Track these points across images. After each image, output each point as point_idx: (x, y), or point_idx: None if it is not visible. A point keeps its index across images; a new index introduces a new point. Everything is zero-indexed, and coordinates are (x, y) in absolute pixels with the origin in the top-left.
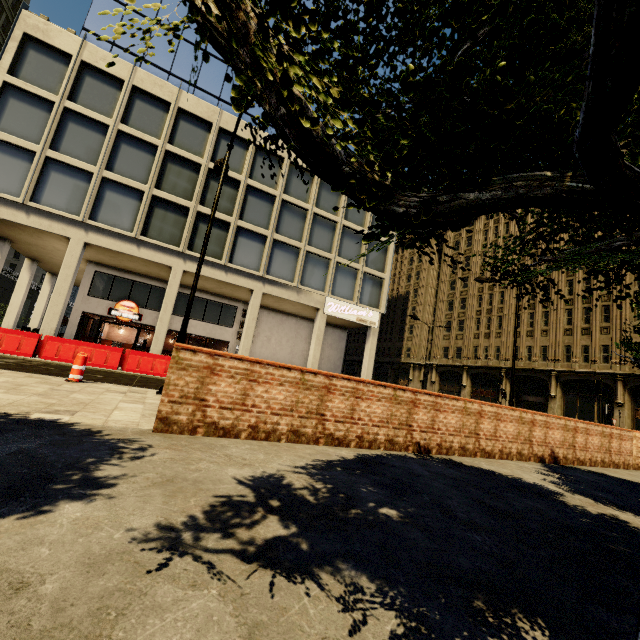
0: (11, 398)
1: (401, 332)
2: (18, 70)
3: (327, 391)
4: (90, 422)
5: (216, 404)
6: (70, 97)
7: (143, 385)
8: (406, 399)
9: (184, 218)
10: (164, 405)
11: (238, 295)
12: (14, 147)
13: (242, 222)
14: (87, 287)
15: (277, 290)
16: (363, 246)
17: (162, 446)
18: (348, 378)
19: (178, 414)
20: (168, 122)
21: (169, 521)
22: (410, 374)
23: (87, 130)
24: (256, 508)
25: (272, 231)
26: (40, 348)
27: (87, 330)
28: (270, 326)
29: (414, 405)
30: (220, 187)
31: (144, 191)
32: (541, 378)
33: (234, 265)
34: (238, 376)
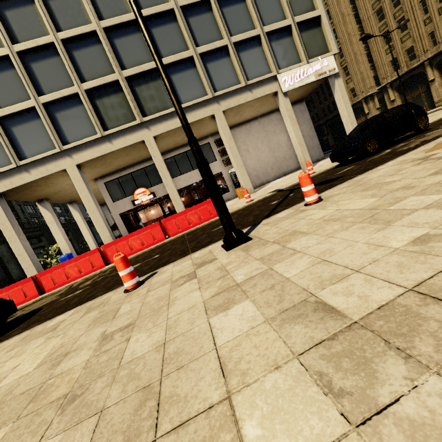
0: None
1: None
2: None
3: None
4: None
5: None
6: None
7: (197, 243)
8: None
9: (121, 93)
10: None
11: (204, 131)
12: None
13: (164, 59)
14: (108, 197)
15: (232, 101)
16: None
17: None
18: None
19: None
20: (41, 11)
21: None
22: (365, 109)
23: (0, 74)
24: None
25: (193, 47)
26: (106, 257)
27: (133, 223)
28: (242, 140)
29: None
30: None
31: (77, 93)
32: None
33: (185, 104)
34: None
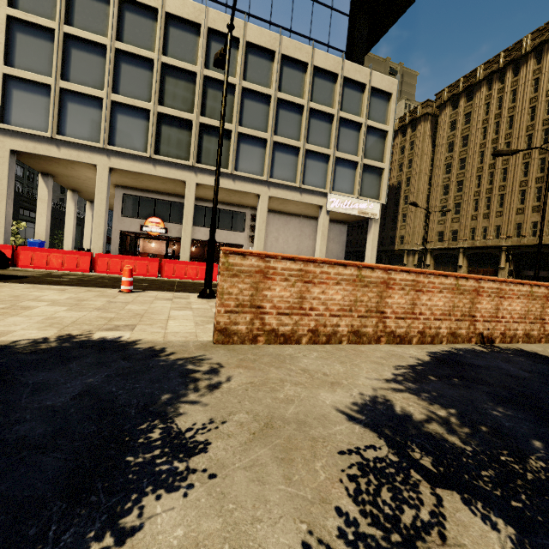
0: (74, 316)
1: (394, 222)
2: (16, 1)
3: (386, 286)
4: (150, 338)
5: (273, 310)
6: (66, 21)
7: (183, 290)
8: (469, 288)
9: (189, 132)
10: (221, 316)
11: (246, 201)
12: (32, 83)
13: (242, 128)
14: (119, 209)
15: (281, 192)
16: (361, 137)
17: (232, 364)
18: (407, 270)
19: (236, 324)
20: (158, 31)
21: (317, 533)
22: (404, 260)
23: (88, 54)
24: (410, 475)
25: (271, 133)
26: (94, 264)
27: (127, 246)
28: (276, 227)
29: (477, 294)
30: (226, 78)
31: (149, 110)
32: (547, 253)
33: (240, 172)
34: (292, 278)
